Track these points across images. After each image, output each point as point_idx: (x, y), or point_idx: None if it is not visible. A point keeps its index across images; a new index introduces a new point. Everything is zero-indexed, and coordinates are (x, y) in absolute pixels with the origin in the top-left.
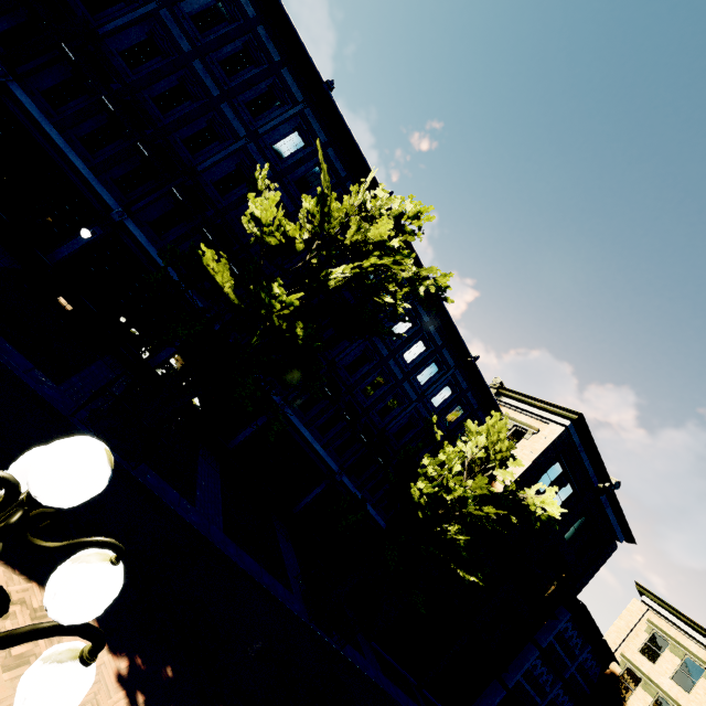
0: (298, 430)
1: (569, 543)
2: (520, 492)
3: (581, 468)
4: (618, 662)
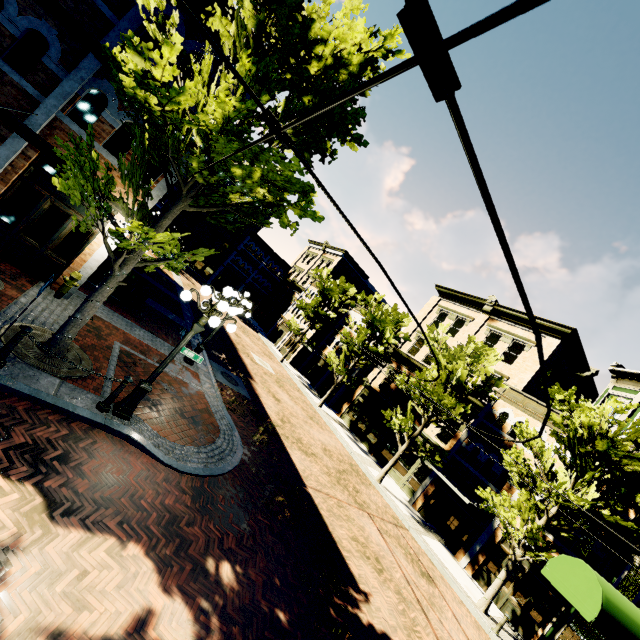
0: None
1: None
2: None
3: None
4: (290, 266)
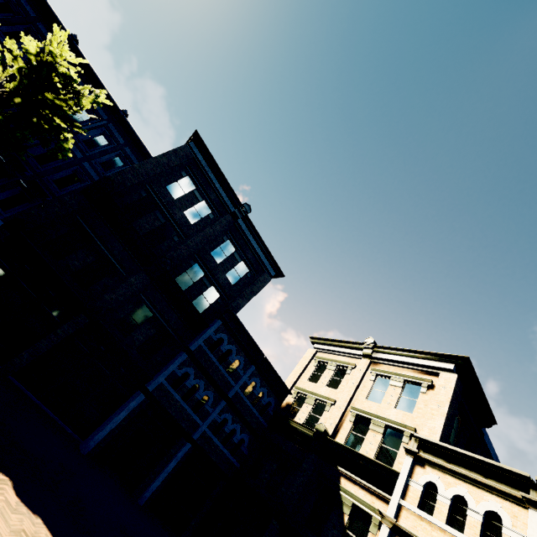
0: None
1: (219, 263)
2: (59, 68)
3: (214, 189)
4: (289, 389)
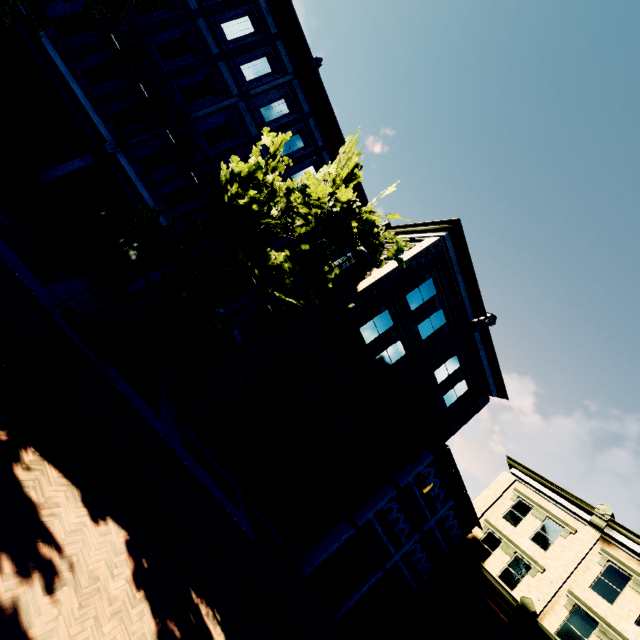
0: (134, 186)
1: (440, 383)
2: (362, 212)
3: (457, 294)
4: (480, 525)
